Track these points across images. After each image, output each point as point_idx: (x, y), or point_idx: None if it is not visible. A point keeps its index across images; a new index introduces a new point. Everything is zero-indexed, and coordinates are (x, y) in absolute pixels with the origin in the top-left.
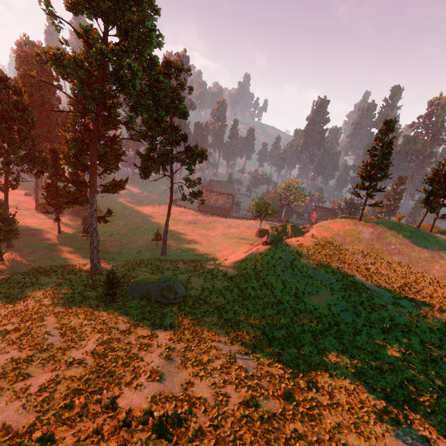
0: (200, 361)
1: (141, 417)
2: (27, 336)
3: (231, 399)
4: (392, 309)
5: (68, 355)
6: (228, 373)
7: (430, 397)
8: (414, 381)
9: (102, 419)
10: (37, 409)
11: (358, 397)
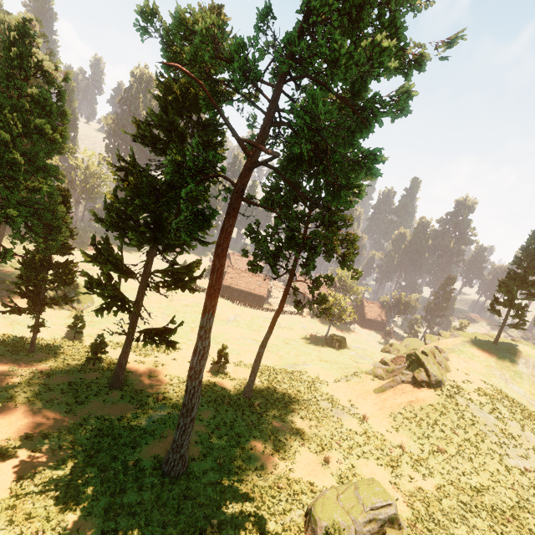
0: None
1: None
2: None
3: None
4: None
5: None
6: None
7: None
8: None
9: None
10: None
11: None
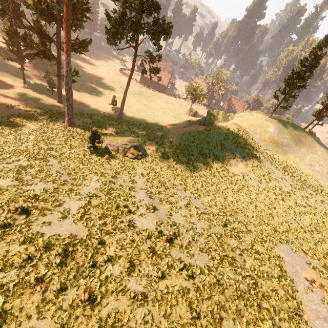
0: (170, 201)
1: (156, 235)
2: (43, 172)
3: (197, 226)
4: (281, 182)
5: (82, 189)
6: (190, 210)
7: (295, 231)
8: (288, 222)
9: (130, 234)
10: (85, 225)
11: (259, 228)
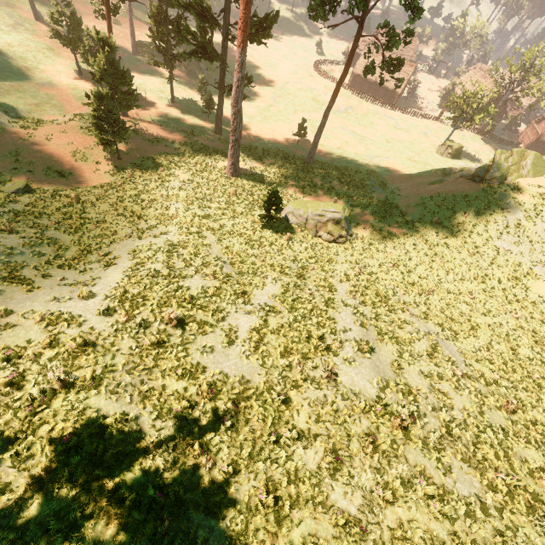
0: (398, 338)
1: (379, 410)
2: (199, 257)
3: (453, 402)
4: None
5: (252, 294)
6: (439, 364)
7: None
8: None
9: (332, 395)
10: (261, 363)
11: None
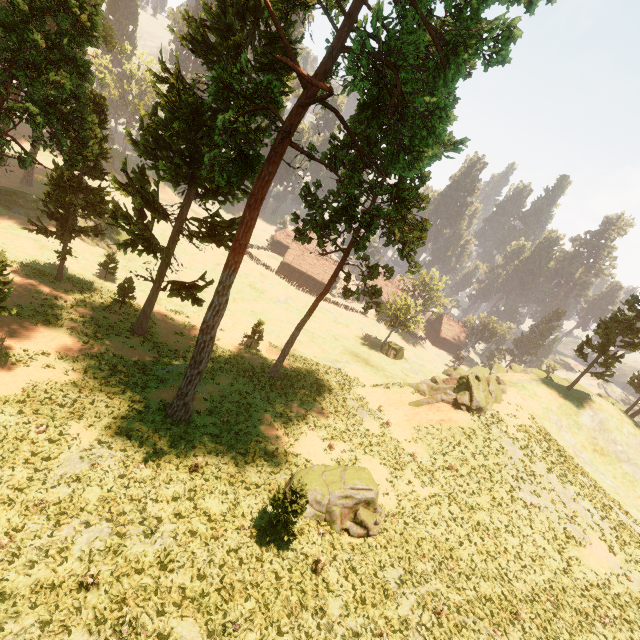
0: None
1: None
2: None
3: None
4: None
5: None
6: None
7: None
8: None
9: None
10: None
11: None
